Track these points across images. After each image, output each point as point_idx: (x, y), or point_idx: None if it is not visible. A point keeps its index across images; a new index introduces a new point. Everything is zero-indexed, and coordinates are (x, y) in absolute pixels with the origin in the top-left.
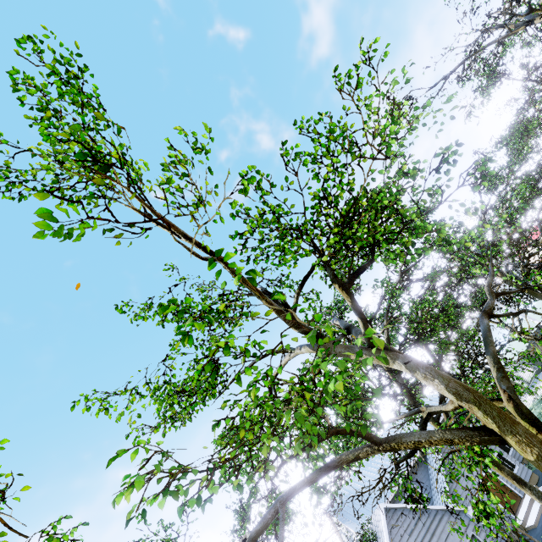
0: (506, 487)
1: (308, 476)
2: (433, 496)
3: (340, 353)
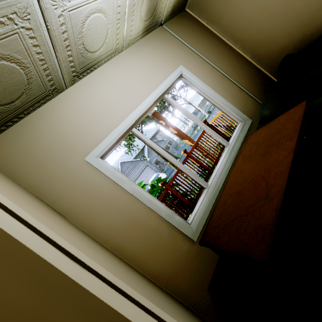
0: None
1: None
2: None
3: None
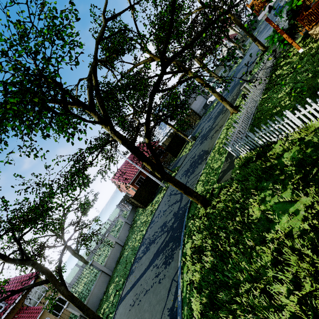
0: None
1: (201, 30)
2: None
3: (208, 7)
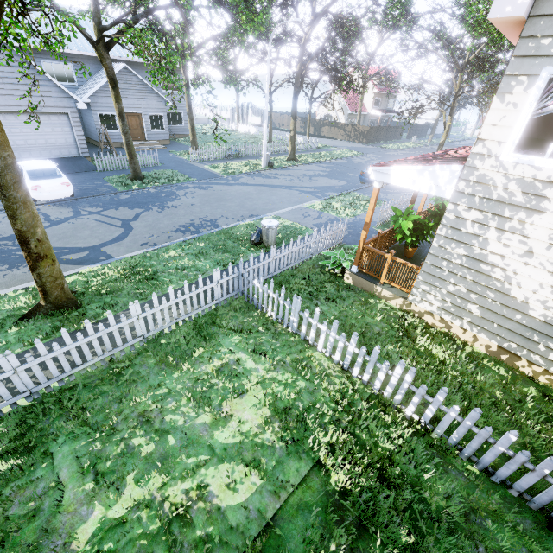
0: (143, 129)
1: None
2: (83, 86)
3: None
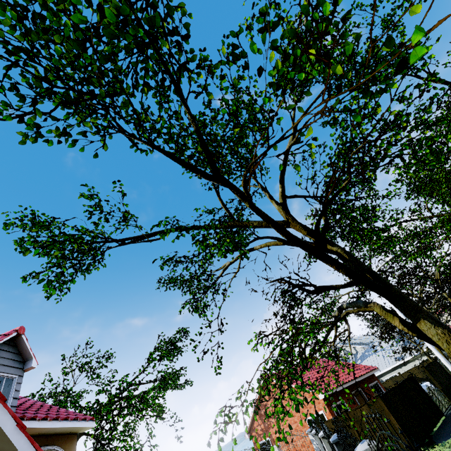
0: None
1: None
2: None
3: None
